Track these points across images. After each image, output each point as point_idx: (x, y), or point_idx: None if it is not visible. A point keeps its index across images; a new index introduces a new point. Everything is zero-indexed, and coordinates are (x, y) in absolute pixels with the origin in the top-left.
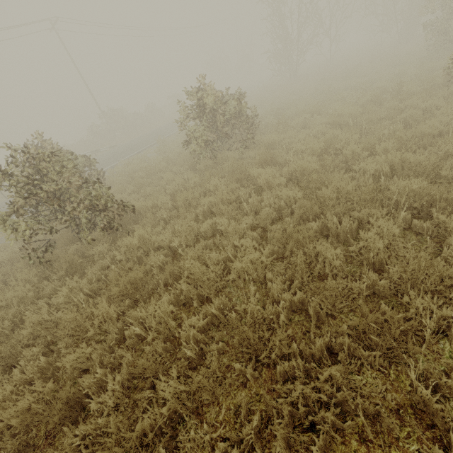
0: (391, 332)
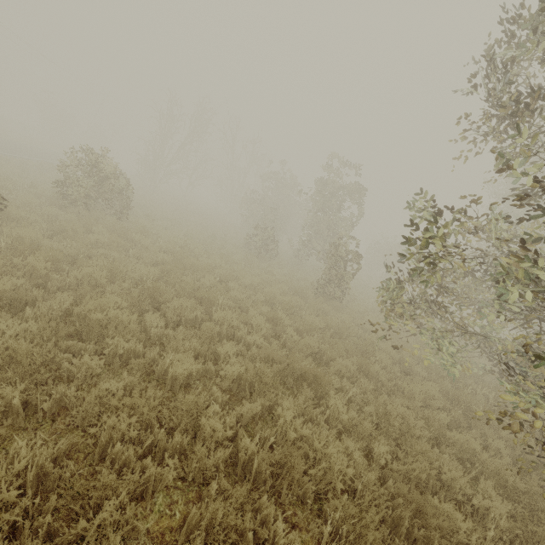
0: (210, 298)
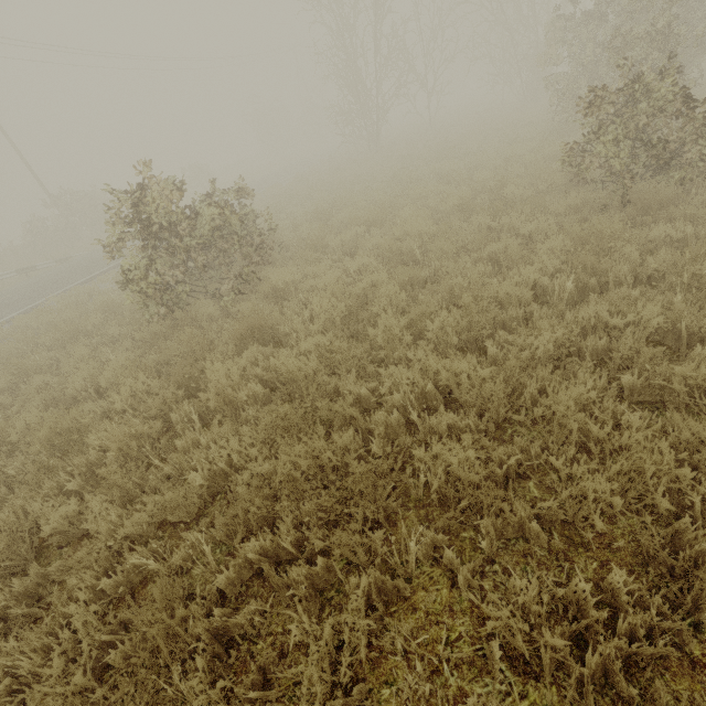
0: None
